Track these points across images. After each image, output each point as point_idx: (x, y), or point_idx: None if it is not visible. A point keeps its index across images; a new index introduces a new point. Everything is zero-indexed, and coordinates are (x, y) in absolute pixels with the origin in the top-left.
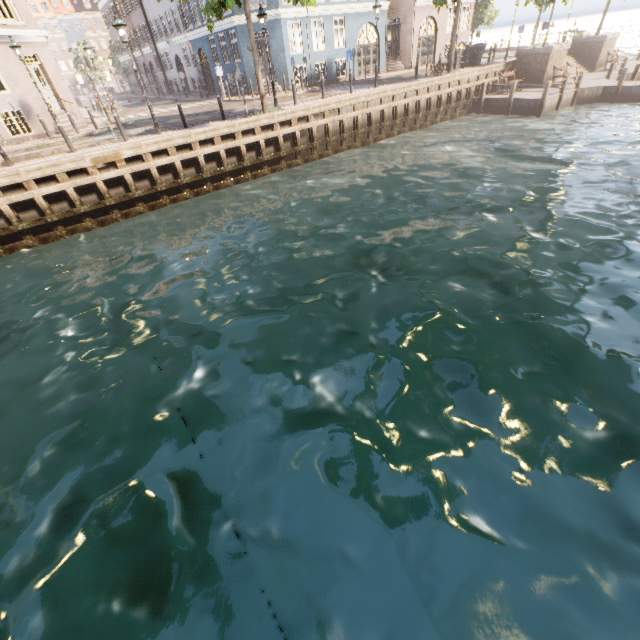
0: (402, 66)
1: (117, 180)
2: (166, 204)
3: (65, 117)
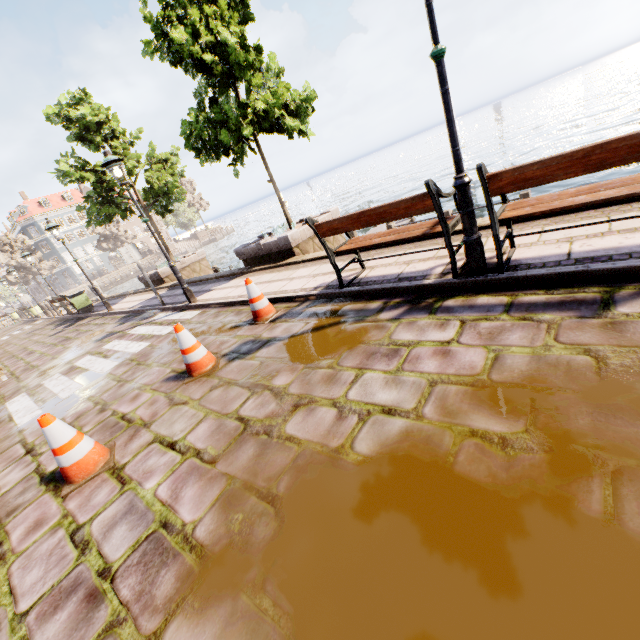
0: None
1: None
2: None
3: None
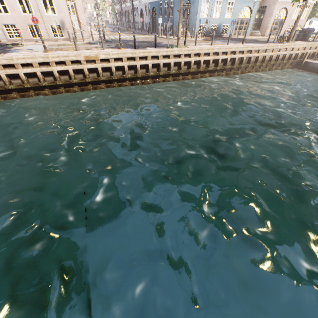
0: (260, 34)
1: (94, 69)
2: (115, 86)
3: (80, 32)
